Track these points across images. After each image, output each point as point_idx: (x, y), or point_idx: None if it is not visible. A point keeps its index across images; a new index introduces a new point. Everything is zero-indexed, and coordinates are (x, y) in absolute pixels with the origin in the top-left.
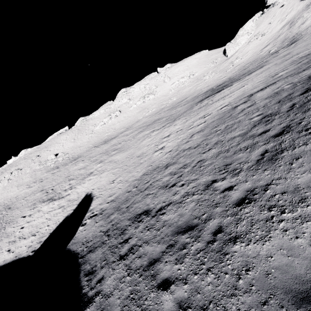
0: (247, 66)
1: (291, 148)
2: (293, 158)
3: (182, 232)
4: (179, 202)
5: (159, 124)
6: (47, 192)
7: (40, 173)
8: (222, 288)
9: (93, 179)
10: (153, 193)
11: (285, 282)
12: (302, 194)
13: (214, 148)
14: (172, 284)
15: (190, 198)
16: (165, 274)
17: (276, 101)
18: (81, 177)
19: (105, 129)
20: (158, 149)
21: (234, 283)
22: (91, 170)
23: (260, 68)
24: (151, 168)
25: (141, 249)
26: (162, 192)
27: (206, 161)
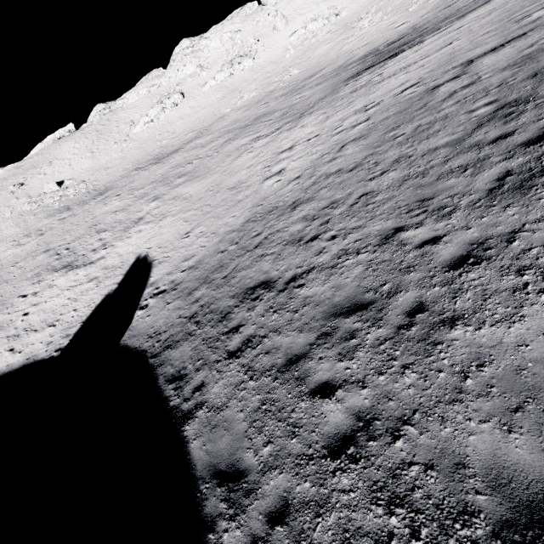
0: (452, 0)
1: None
2: None
3: (344, 313)
4: (330, 266)
5: (267, 125)
6: (58, 254)
7: (33, 218)
8: (435, 392)
9: (145, 230)
10: (273, 253)
11: None
12: None
13: (392, 171)
14: (338, 389)
15: (352, 259)
16: (323, 376)
17: (528, 75)
18: (122, 226)
19: (154, 132)
20: (272, 175)
21: (457, 384)
22: (139, 214)
23: (484, 3)
24: (261, 209)
25: (268, 341)
26: (292, 250)
27: (379, 194)
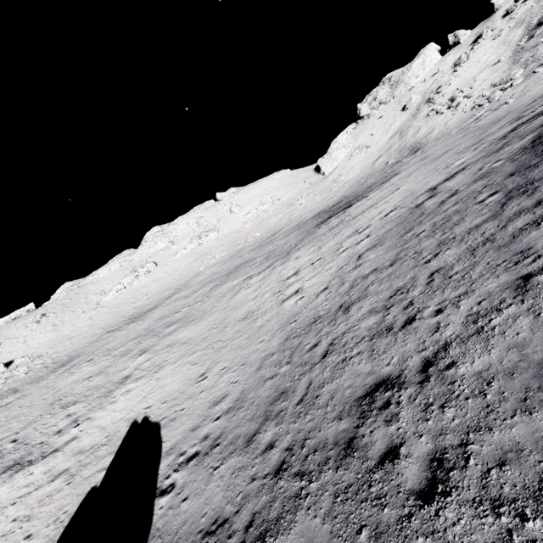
0: (363, 181)
1: None
2: None
3: None
4: (472, 333)
5: (254, 267)
6: None
7: None
8: None
9: (136, 387)
10: (361, 352)
11: None
12: None
13: (446, 250)
14: None
15: (498, 317)
16: None
17: (505, 176)
18: (100, 392)
19: (127, 296)
20: (289, 296)
21: None
22: (124, 372)
23: (394, 175)
24: (299, 324)
25: (480, 447)
26: (389, 340)
27: (454, 267)
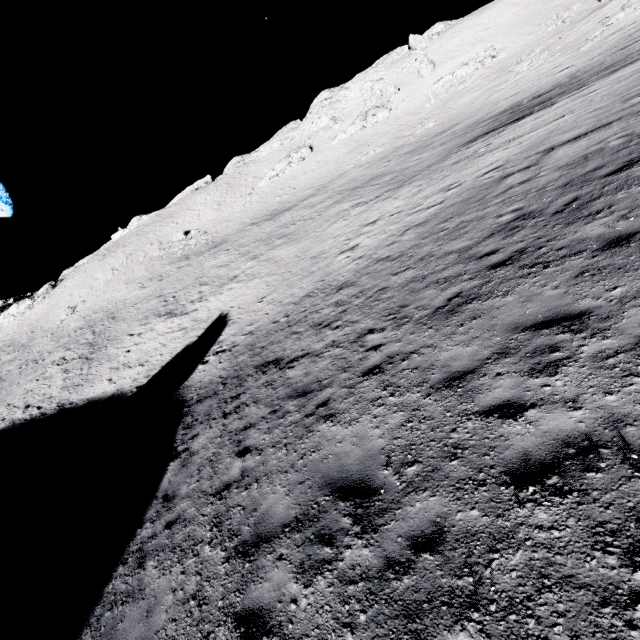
0: (635, 38)
1: (484, 298)
2: (470, 317)
3: (294, 397)
4: (316, 354)
5: (372, 190)
6: (166, 301)
7: (159, 264)
8: (283, 464)
9: (235, 288)
10: (299, 332)
11: (331, 468)
12: (429, 375)
13: (412, 269)
14: (249, 452)
15: (330, 351)
16: (250, 442)
17: (564, 182)
18: (219, 282)
19: (277, 186)
20: (347, 250)
21: (295, 462)
22: (236, 271)
23: None
24: (320, 285)
25: (247, 410)
26: (310, 333)
27: (388, 292)
